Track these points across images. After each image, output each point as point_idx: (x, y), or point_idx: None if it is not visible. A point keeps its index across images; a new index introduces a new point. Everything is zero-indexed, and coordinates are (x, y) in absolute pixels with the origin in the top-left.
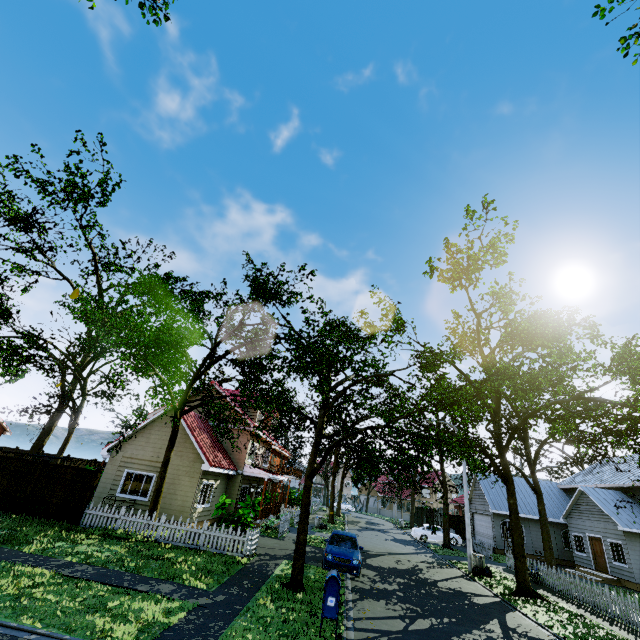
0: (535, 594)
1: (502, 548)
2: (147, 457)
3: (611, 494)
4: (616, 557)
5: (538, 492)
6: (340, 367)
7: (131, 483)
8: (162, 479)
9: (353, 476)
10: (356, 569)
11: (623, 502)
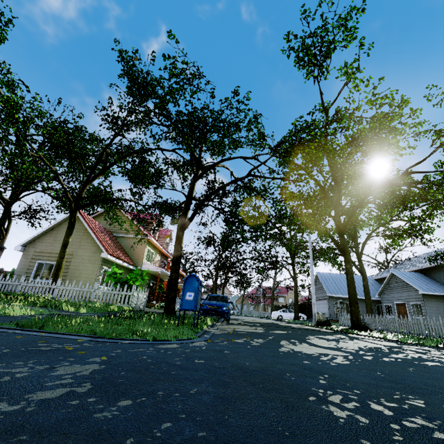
0: (365, 328)
1: (335, 319)
2: (55, 251)
3: (413, 274)
4: (416, 313)
5: (363, 273)
6: (206, 132)
7: (42, 271)
8: (61, 258)
9: (222, 240)
10: (226, 313)
11: (421, 278)
